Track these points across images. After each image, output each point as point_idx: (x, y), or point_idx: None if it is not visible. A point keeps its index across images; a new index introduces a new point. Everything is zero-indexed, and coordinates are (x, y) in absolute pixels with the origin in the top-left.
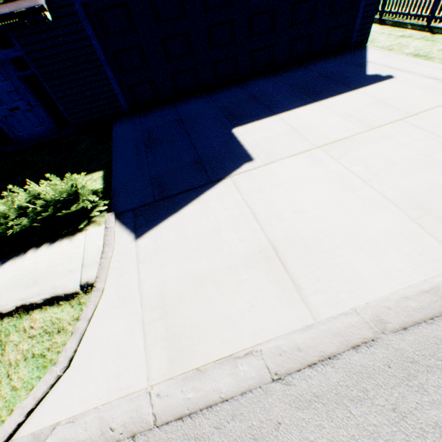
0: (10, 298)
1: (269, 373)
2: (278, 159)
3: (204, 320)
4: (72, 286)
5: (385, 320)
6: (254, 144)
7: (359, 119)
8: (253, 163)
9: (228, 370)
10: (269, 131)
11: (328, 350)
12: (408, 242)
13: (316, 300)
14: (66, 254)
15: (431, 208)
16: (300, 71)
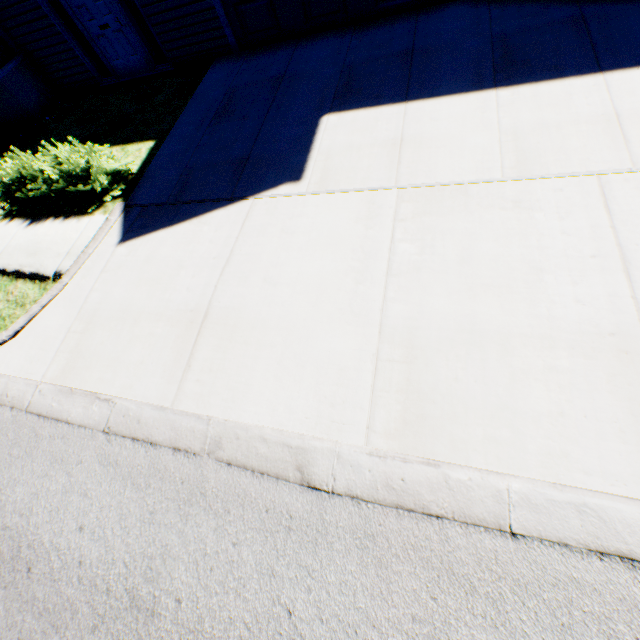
0: (16, 260)
1: (106, 424)
2: (328, 191)
3: (104, 353)
4: (51, 270)
5: (223, 446)
6: (325, 153)
7: (523, 150)
8: (296, 186)
9: (86, 403)
10: (365, 134)
11: (156, 437)
12: (338, 383)
13: (190, 389)
14: (67, 235)
15: (420, 357)
16: None
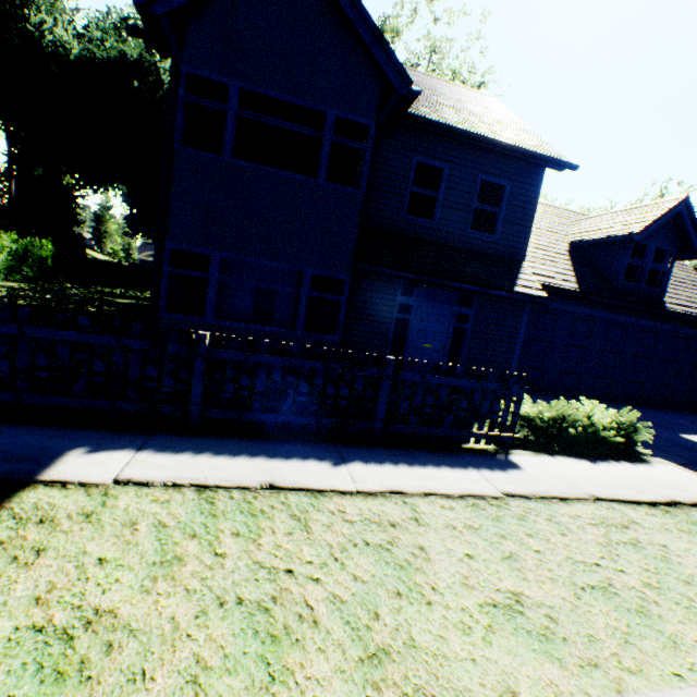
0: (666, 492)
1: None
2: None
3: None
4: None
5: None
6: None
7: None
8: None
9: None
10: None
11: None
12: None
13: None
14: (668, 475)
15: None
16: (674, 413)
